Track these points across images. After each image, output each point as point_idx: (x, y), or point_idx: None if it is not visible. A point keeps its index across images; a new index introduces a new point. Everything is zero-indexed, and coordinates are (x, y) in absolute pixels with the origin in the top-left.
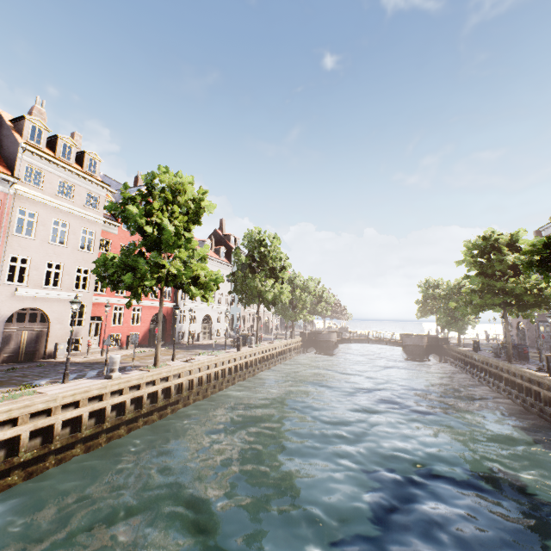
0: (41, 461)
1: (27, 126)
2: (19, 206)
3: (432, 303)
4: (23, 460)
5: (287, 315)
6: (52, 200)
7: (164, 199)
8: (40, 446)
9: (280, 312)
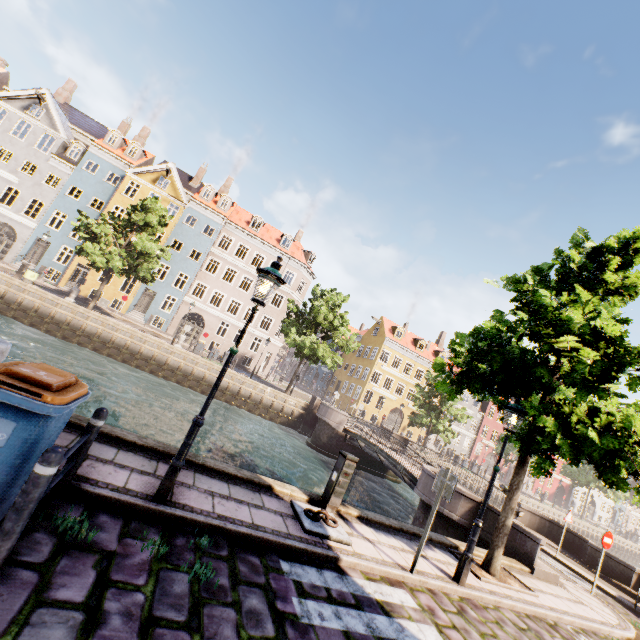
0: None
1: None
2: None
3: None
4: None
5: None
6: None
7: None
8: None
9: None
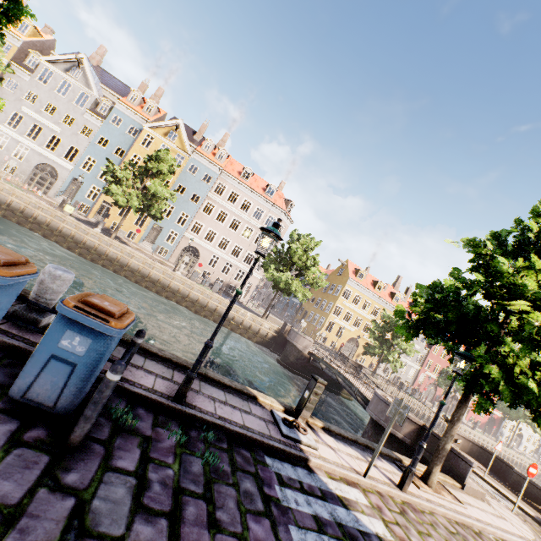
0: None
1: None
2: None
3: None
4: None
5: None
6: None
7: None
8: None
9: None
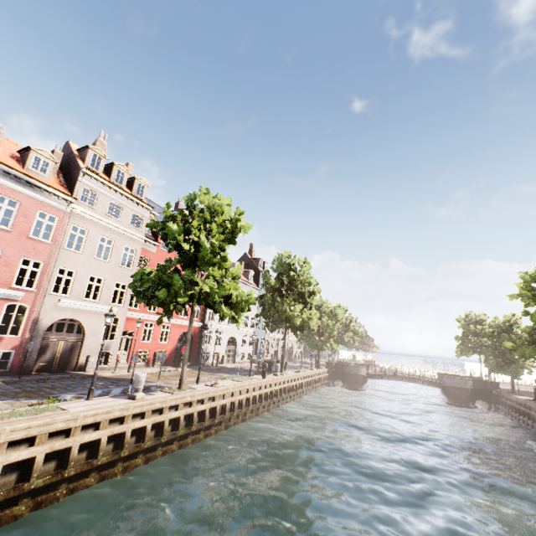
0: (52, 490)
1: (89, 154)
2: (73, 223)
3: (475, 340)
4: (34, 487)
5: (313, 343)
6: (102, 218)
7: (202, 219)
8: (54, 471)
9: (305, 339)
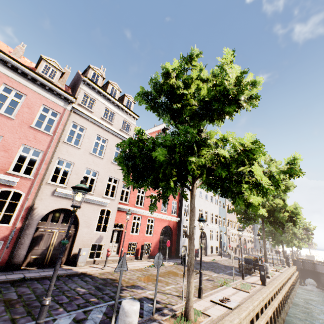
0: None
1: (90, 72)
2: (73, 120)
3: None
4: None
5: (277, 239)
6: (98, 119)
7: None
8: None
9: (268, 235)
